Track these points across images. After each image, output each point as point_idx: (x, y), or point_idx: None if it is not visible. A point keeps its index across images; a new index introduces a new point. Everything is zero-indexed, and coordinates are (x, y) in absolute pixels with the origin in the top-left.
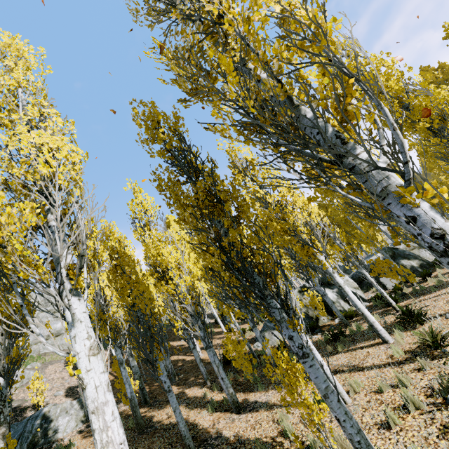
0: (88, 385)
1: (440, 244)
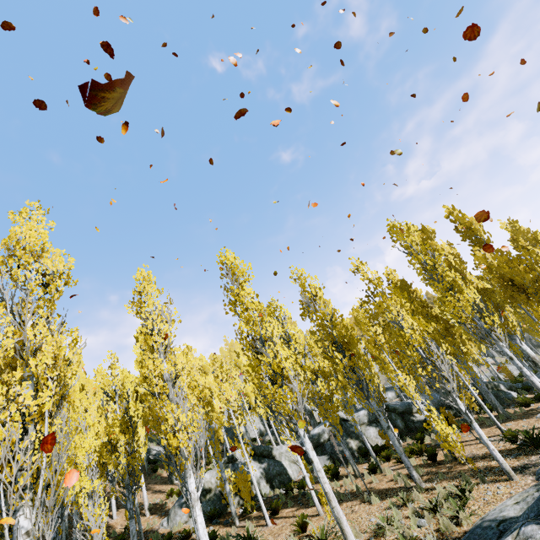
0: None
1: None
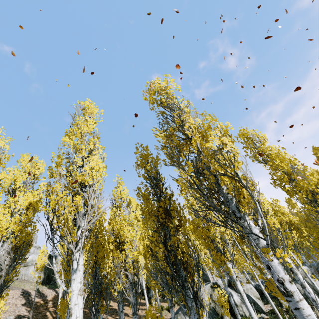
0: (73, 314)
1: (282, 287)
